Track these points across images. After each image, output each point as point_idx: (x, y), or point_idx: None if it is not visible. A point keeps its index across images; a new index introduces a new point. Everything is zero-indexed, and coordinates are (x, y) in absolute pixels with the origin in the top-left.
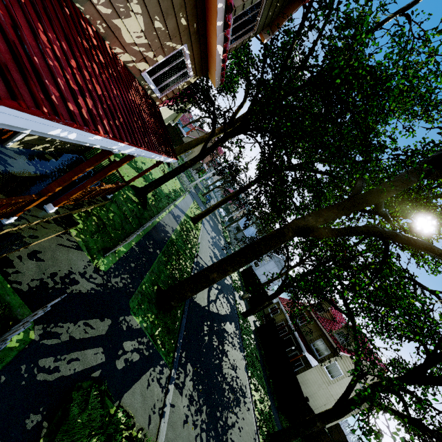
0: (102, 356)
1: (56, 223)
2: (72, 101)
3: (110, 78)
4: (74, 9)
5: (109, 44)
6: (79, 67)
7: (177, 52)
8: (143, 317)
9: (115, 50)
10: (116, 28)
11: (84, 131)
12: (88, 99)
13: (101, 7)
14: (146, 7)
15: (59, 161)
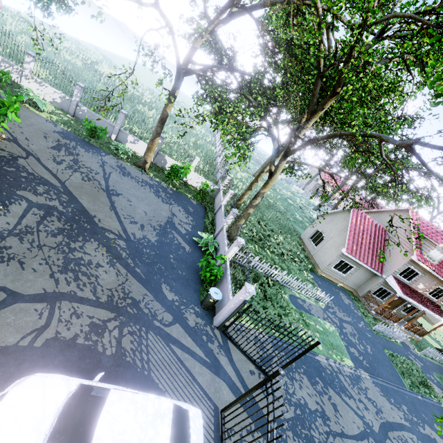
0: (421, 367)
1: (403, 332)
2: (411, 297)
3: (416, 295)
4: (409, 286)
5: (415, 289)
6: (411, 294)
7: (437, 288)
8: (441, 381)
9: (417, 290)
10: (417, 287)
11: (413, 300)
12: (413, 297)
13: (413, 285)
14: (423, 283)
15: (401, 320)
